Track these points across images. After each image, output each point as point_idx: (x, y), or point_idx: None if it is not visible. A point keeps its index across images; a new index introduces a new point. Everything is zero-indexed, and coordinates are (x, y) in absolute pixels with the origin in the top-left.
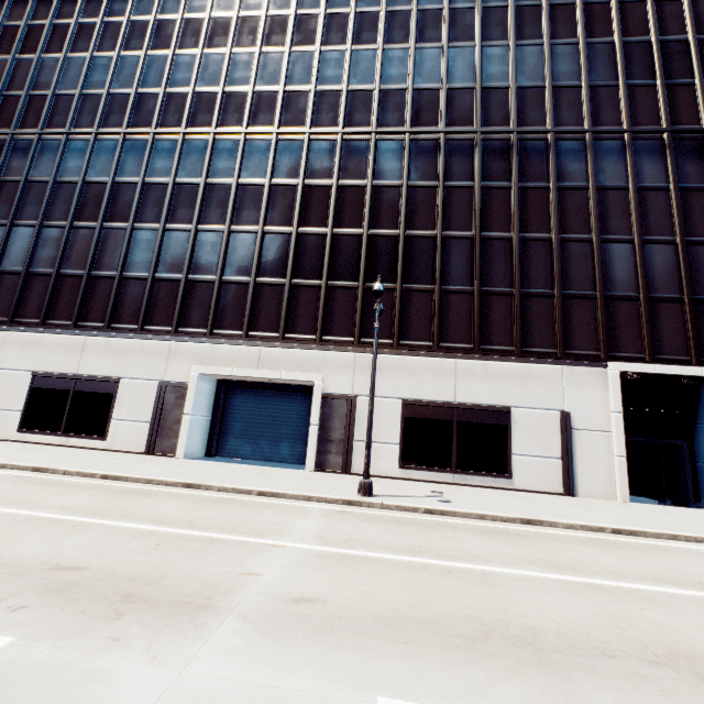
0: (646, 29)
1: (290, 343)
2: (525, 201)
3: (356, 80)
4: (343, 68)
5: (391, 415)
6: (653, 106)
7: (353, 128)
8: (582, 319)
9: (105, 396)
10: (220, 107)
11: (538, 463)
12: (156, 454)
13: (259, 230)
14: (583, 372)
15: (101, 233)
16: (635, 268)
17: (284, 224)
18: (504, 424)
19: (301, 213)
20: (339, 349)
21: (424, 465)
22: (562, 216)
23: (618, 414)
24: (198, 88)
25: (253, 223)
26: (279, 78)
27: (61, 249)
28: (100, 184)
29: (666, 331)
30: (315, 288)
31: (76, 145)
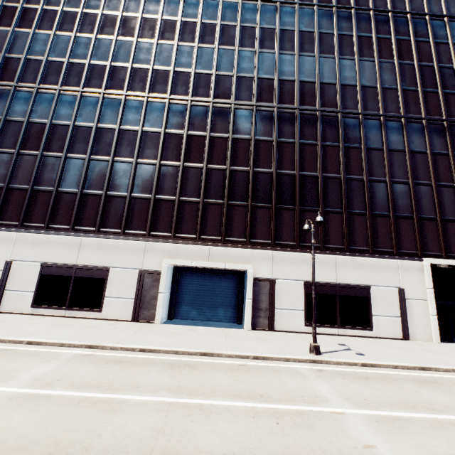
0: (431, 58)
1: (230, 244)
2: (370, 157)
3: (263, 72)
4: (254, 63)
5: (297, 291)
6: (437, 105)
7: (262, 103)
8: (406, 231)
9: (98, 280)
10: (172, 81)
11: (387, 320)
12: (140, 321)
13: (204, 167)
14: (409, 264)
15: (89, 163)
16: (433, 201)
17: (220, 164)
18: (366, 296)
19: (232, 157)
20: (262, 248)
21: (319, 323)
22: (391, 167)
23: (431, 289)
24: (155, 66)
25: (199, 162)
26: (212, 65)
27: (58, 173)
28: (86, 127)
29: (452, 239)
30: (243, 207)
31: (66, 98)
